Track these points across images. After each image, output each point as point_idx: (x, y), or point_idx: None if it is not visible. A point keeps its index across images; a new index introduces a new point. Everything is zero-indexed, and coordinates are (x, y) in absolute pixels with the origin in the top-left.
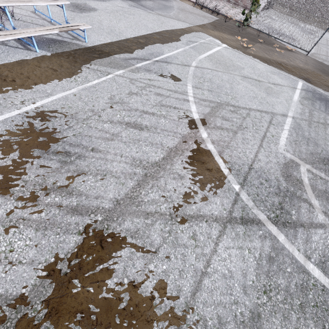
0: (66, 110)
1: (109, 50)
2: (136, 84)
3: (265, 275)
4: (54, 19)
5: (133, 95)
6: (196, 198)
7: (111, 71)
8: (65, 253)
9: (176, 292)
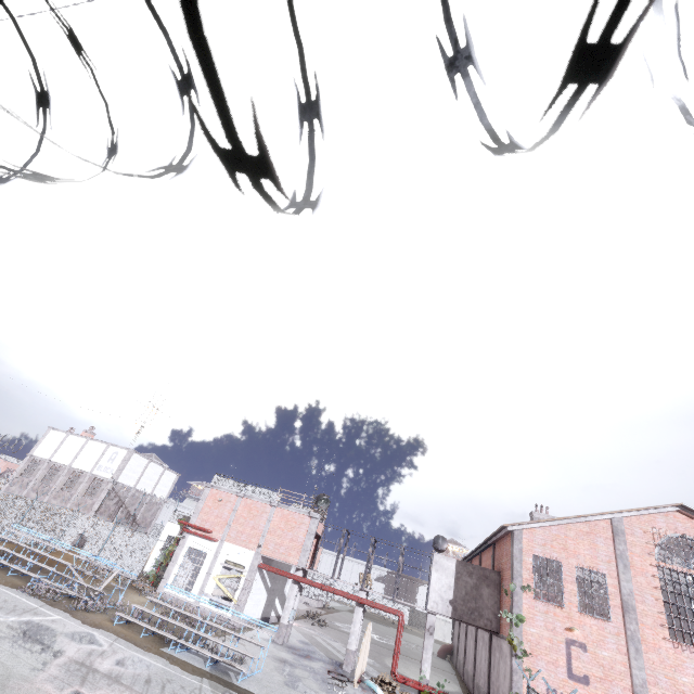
0: (154, 668)
1: (239, 689)
2: (196, 689)
3: (47, 690)
4: (254, 672)
5: (181, 686)
6: (95, 685)
7: (205, 683)
8: (76, 659)
9: (52, 671)
